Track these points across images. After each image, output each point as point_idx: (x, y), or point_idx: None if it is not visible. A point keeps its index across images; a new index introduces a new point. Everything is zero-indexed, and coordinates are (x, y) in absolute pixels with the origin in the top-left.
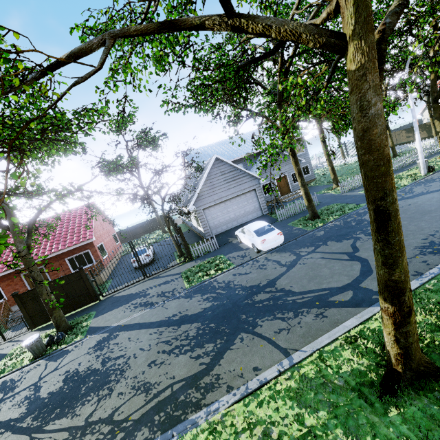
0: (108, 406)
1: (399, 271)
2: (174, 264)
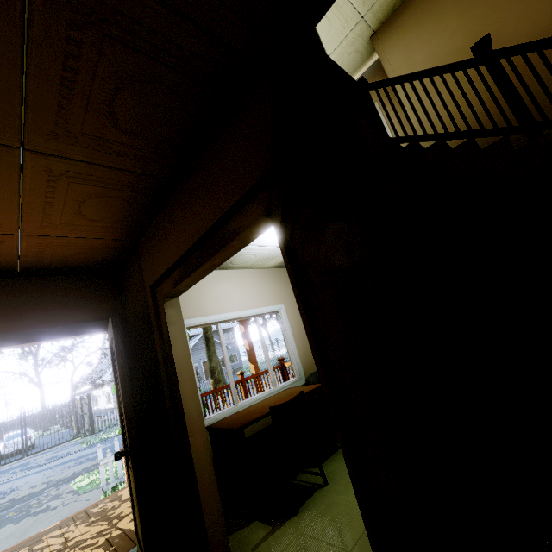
0: (4, 500)
1: (213, 362)
2: (70, 438)
